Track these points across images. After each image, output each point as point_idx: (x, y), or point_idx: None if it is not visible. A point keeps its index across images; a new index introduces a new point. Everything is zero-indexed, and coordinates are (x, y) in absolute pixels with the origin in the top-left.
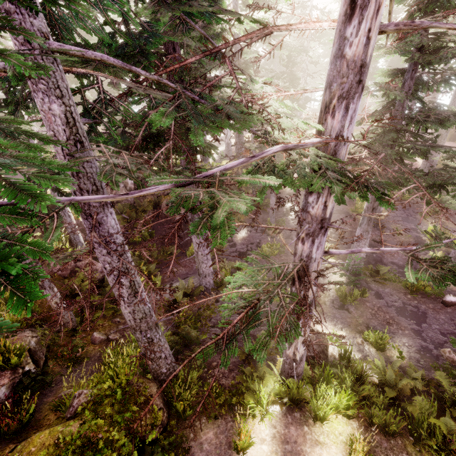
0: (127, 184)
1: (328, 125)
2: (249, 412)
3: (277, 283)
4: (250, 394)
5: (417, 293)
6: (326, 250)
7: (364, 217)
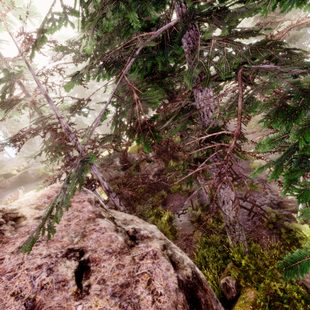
0: (116, 164)
1: None
2: (309, 249)
3: None
4: (301, 240)
5: None
6: None
7: None
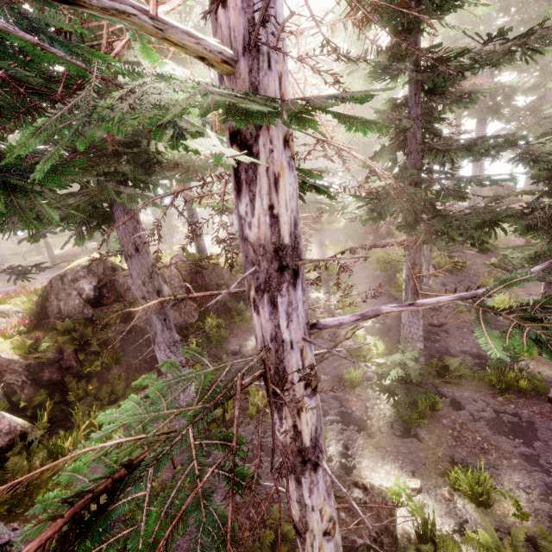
0: (82, 290)
1: (224, 27)
2: None
3: (195, 410)
4: None
5: (509, 392)
6: (314, 321)
7: (407, 290)
